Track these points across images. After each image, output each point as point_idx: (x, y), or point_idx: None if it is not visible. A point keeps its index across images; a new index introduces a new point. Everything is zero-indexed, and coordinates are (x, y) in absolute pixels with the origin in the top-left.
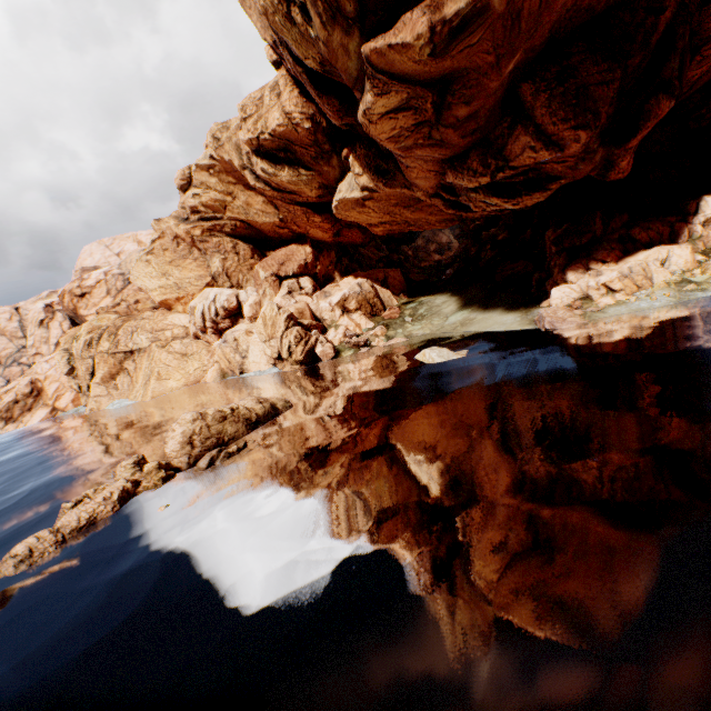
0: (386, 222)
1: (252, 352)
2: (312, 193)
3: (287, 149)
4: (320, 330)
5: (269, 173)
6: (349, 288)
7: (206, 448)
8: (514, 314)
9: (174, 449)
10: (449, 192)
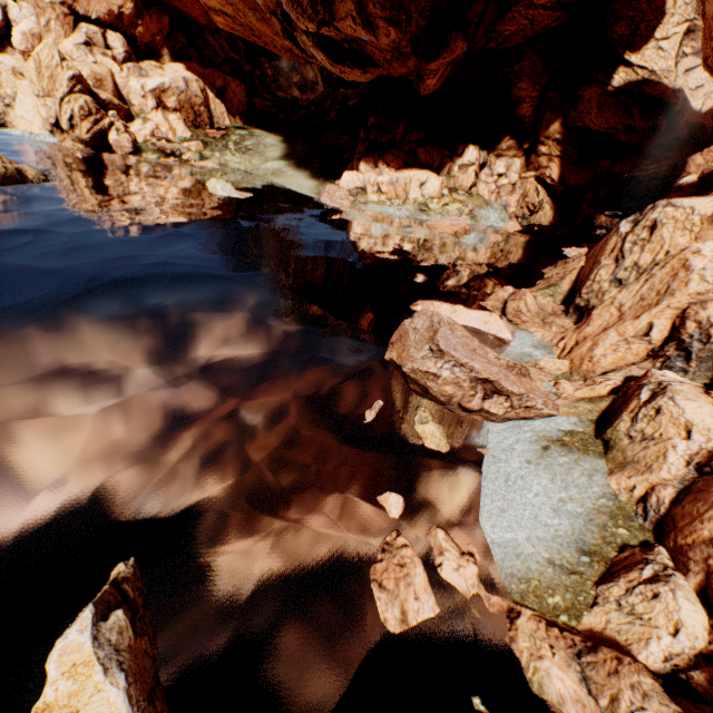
0: (228, 15)
1: (22, 104)
2: None
3: None
4: (124, 115)
5: None
6: (172, 78)
7: None
8: (313, 182)
9: None
10: (287, 20)
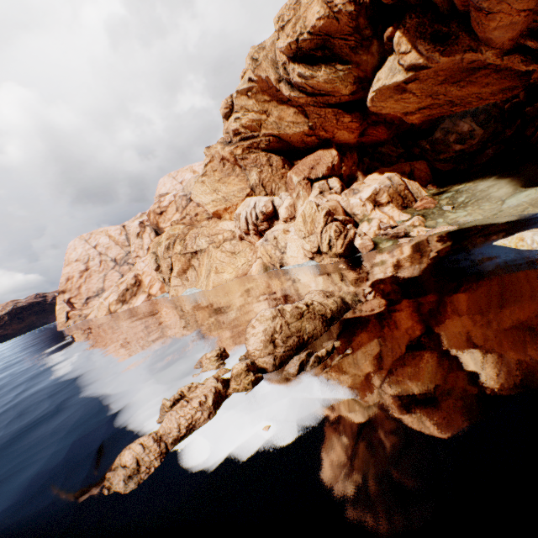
0: (424, 107)
1: (289, 248)
2: (346, 90)
3: (324, 46)
4: (352, 225)
5: (305, 77)
6: (378, 182)
7: (288, 348)
8: None
9: (257, 347)
10: None
